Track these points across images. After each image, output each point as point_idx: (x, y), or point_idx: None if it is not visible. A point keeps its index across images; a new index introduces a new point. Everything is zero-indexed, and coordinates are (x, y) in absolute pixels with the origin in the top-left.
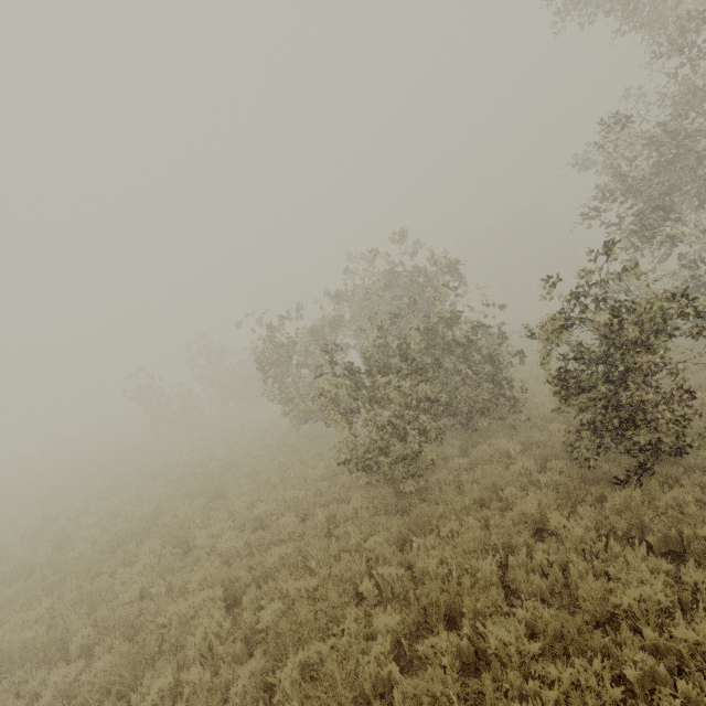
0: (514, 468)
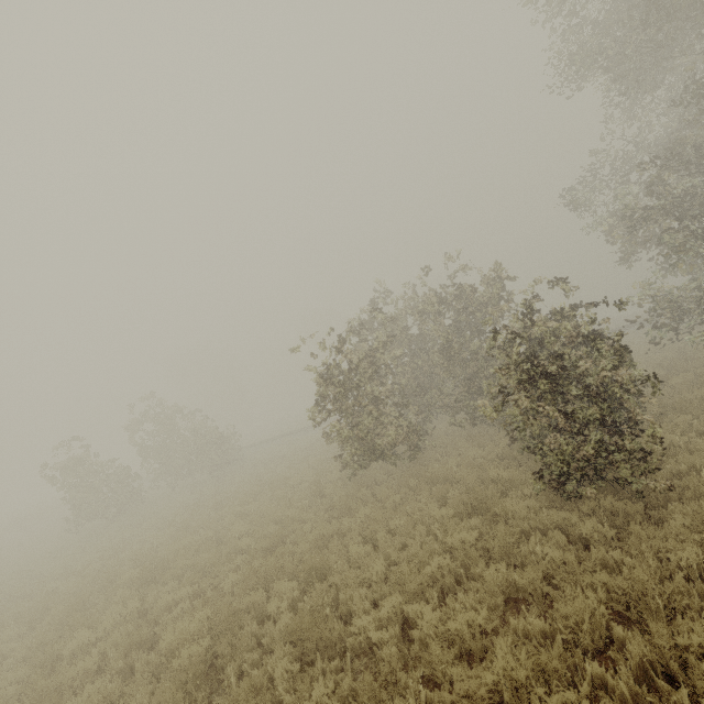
0: None
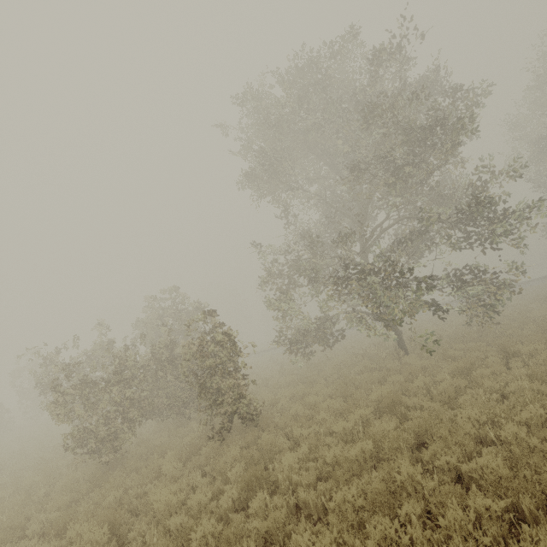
0: (186, 439)
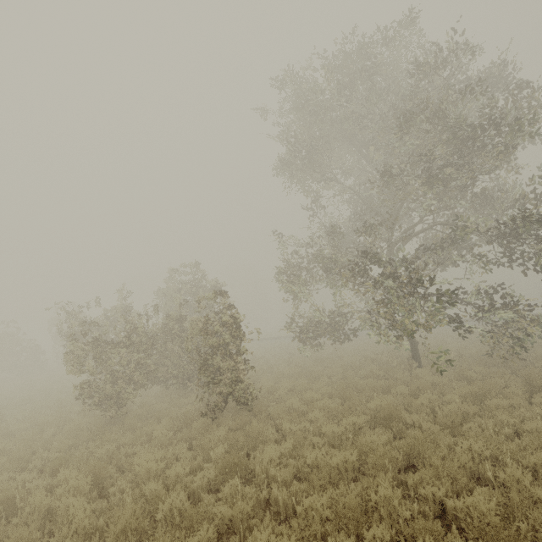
0: (183, 410)
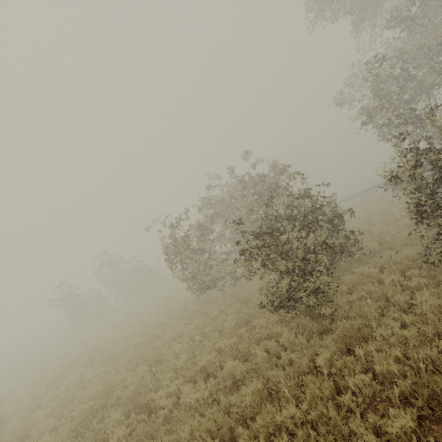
0: (386, 282)
